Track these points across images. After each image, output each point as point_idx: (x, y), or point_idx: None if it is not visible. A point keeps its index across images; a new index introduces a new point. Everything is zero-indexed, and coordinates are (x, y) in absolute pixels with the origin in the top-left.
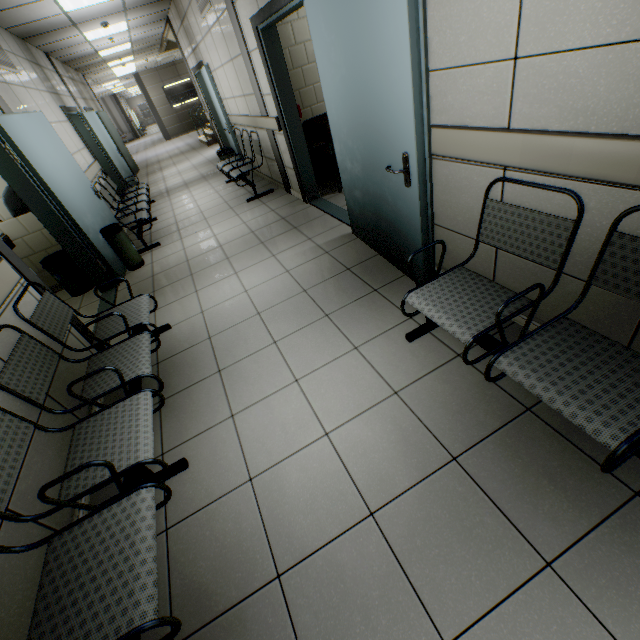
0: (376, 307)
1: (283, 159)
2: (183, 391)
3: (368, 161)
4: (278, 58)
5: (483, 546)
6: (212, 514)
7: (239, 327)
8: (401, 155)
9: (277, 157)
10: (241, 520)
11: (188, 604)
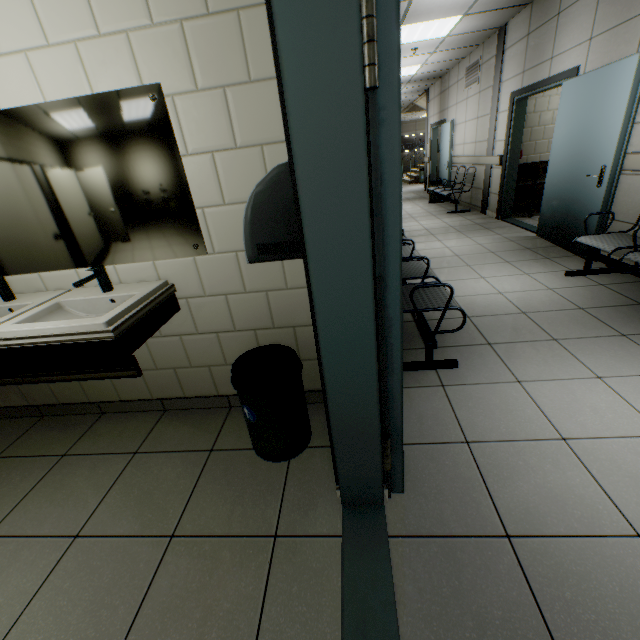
0: (545, 264)
1: (490, 187)
2: None
3: (573, 176)
4: (520, 118)
5: (586, 327)
6: None
7: (443, 258)
8: (600, 168)
9: (485, 185)
10: None
11: None
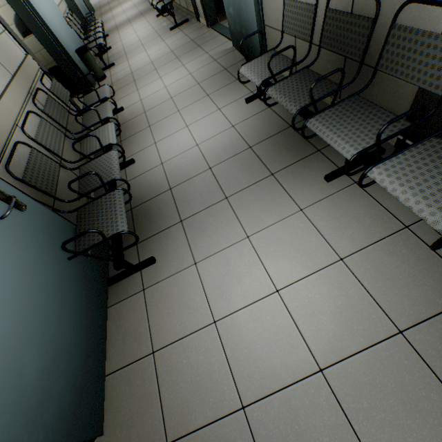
0: (235, 88)
1: None
2: (132, 136)
3: None
4: None
5: (250, 172)
6: (145, 176)
7: (160, 106)
8: None
9: None
10: (157, 176)
11: (136, 199)
